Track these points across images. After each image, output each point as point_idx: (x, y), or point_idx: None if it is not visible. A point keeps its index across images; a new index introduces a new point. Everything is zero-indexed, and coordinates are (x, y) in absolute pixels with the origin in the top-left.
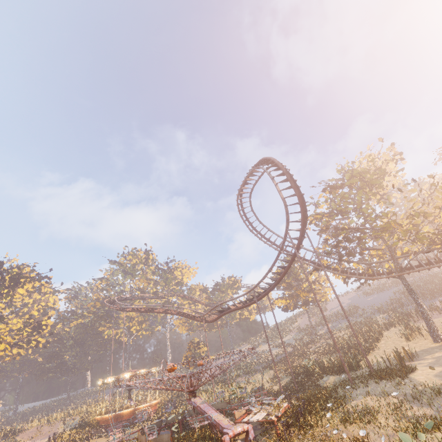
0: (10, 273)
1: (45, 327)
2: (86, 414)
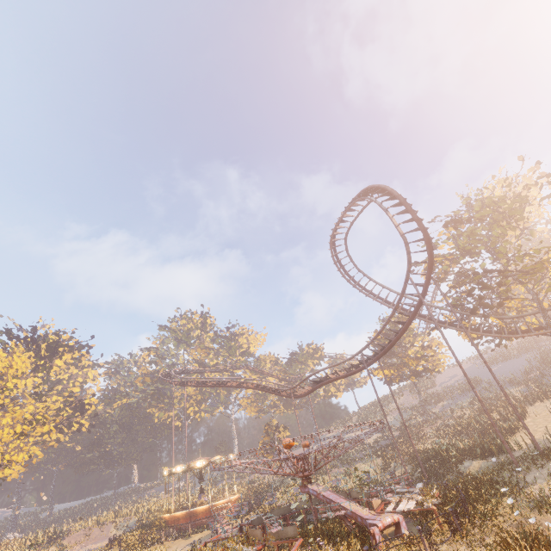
0: (46, 340)
1: (87, 406)
2: (144, 514)
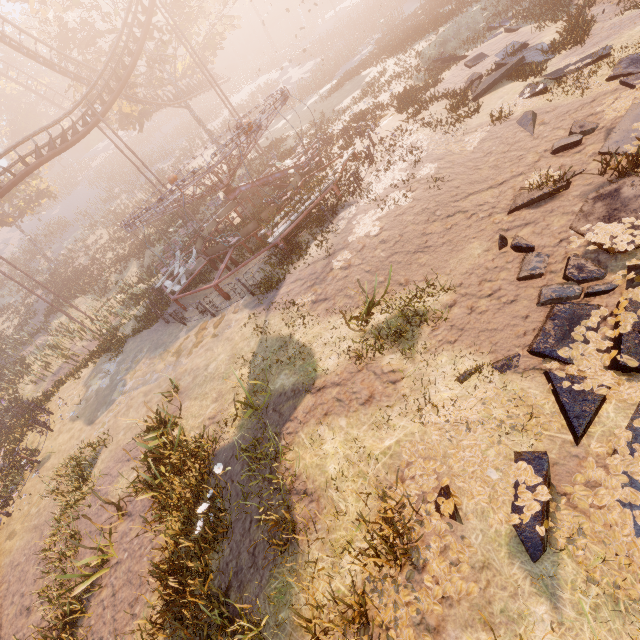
0: None
1: None
2: None
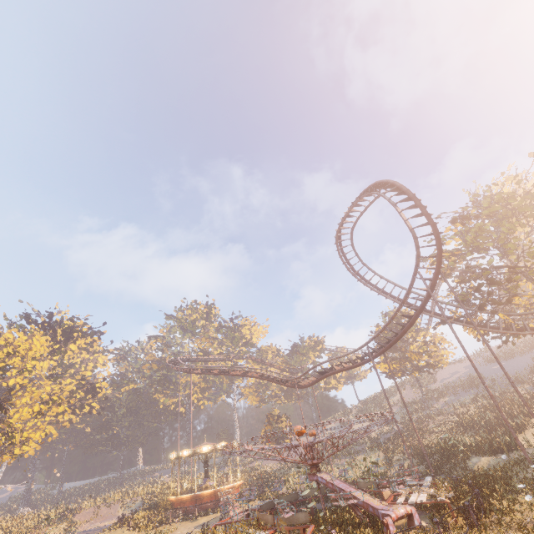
0: (61, 326)
1: (98, 390)
2: (149, 496)
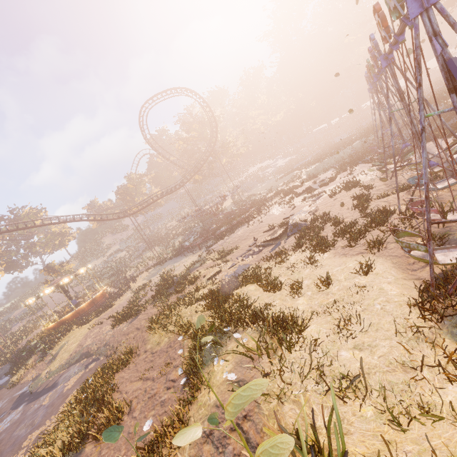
0: None
1: None
2: None
